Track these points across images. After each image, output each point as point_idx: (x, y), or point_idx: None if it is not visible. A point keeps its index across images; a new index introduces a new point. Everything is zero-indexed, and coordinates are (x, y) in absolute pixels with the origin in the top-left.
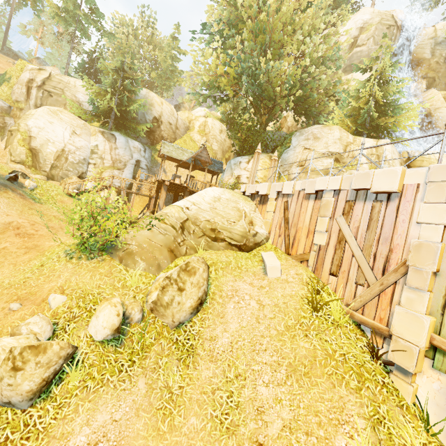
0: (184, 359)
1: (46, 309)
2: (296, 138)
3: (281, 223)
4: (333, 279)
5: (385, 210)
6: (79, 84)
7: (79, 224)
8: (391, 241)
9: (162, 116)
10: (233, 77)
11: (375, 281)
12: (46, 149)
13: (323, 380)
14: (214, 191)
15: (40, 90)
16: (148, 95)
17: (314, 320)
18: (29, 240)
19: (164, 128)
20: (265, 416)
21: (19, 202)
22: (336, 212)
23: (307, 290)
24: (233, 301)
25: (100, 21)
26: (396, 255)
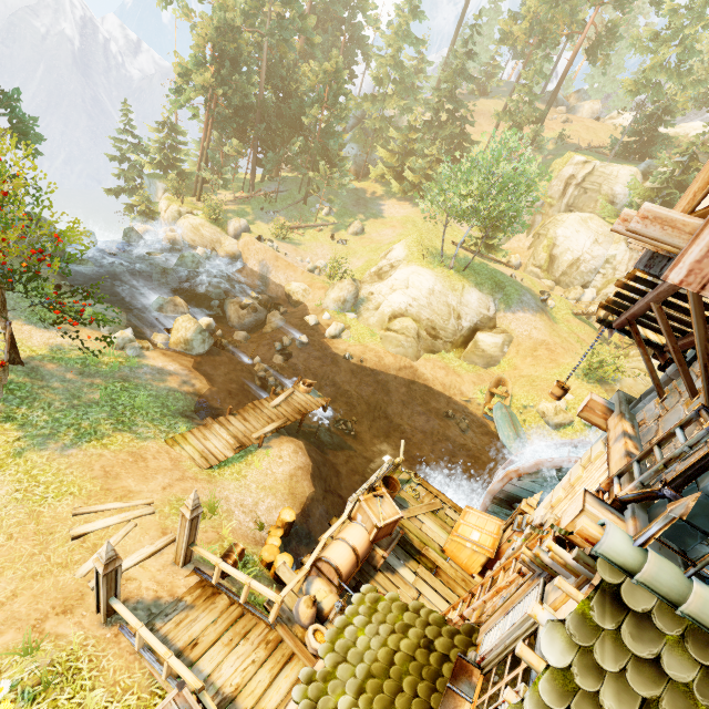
0: None
1: (563, 398)
2: None
3: None
4: None
5: None
6: (622, 173)
7: (590, 362)
8: None
9: None
10: None
11: None
12: (563, 257)
13: None
14: None
15: (577, 188)
16: None
17: None
18: (552, 354)
19: None
20: None
21: (548, 324)
22: None
23: None
24: None
25: (690, 70)
26: None
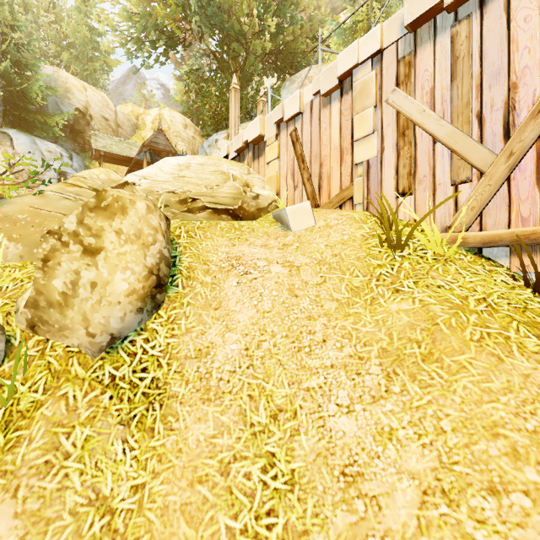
0: (139, 419)
1: None
2: (286, 89)
3: (294, 167)
4: (406, 201)
5: (481, 25)
6: None
7: None
8: (510, 70)
9: (89, 107)
10: (175, 6)
11: (495, 157)
12: None
13: (472, 354)
14: (177, 159)
15: None
16: (58, 74)
17: (401, 264)
18: None
19: (97, 126)
20: (366, 484)
21: None
22: (383, 90)
23: (369, 228)
24: (234, 274)
25: None
26: (528, 87)
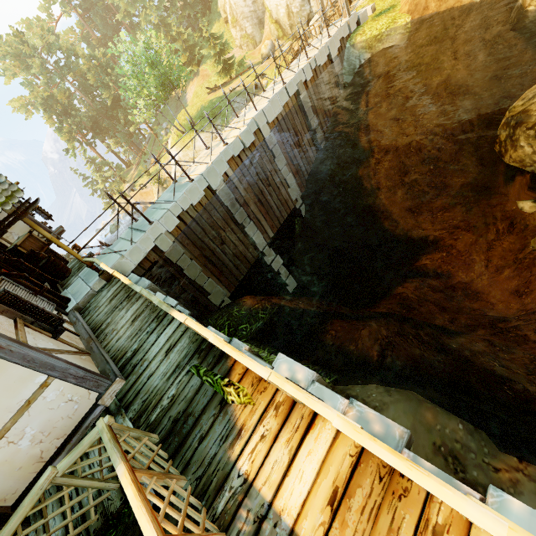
0: None
1: None
2: None
3: None
4: None
5: None
6: None
7: None
8: None
9: None
10: None
11: None
12: (280, 15)
13: None
14: None
15: None
16: None
17: None
18: None
19: None
20: None
21: None
22: None
23: None
24: None
25: None
26: None
